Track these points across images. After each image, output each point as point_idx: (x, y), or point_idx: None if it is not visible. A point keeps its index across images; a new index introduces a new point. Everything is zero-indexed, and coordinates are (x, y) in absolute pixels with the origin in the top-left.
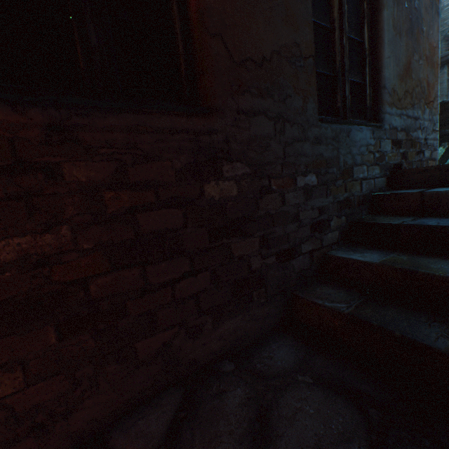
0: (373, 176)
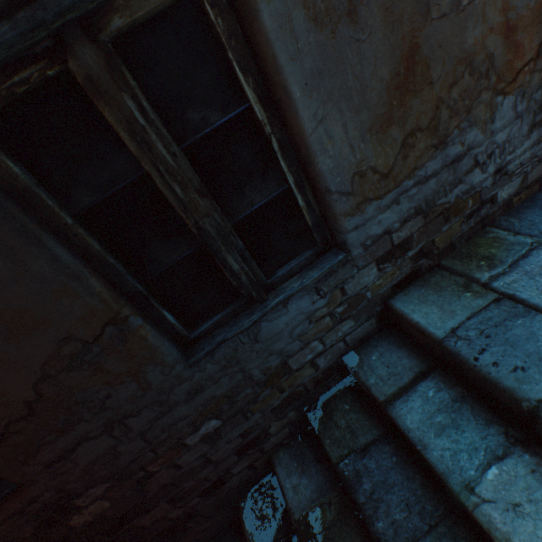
0: (340, 337)
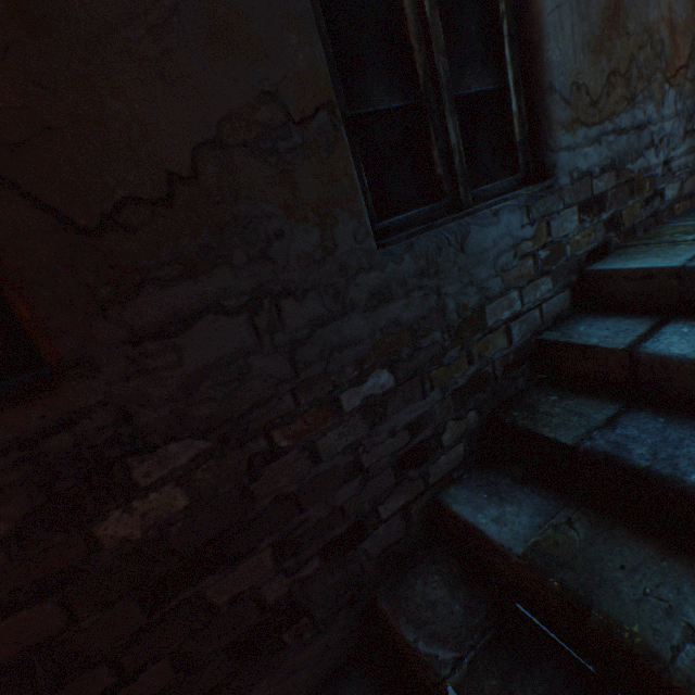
0: (537, 300)
